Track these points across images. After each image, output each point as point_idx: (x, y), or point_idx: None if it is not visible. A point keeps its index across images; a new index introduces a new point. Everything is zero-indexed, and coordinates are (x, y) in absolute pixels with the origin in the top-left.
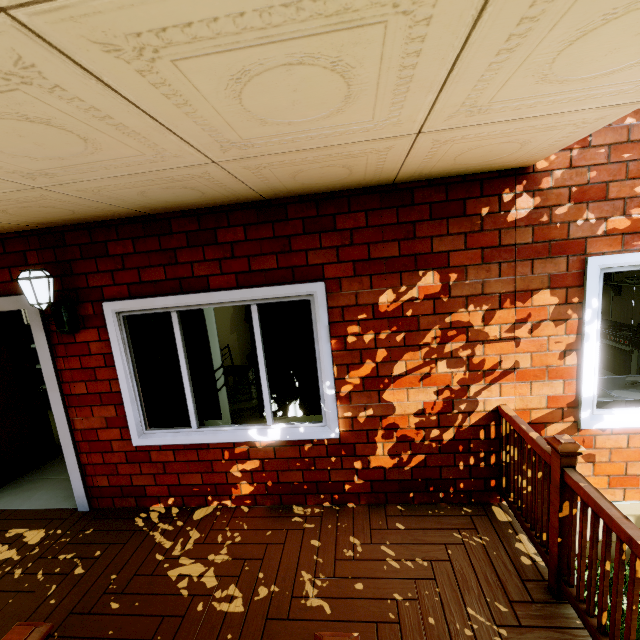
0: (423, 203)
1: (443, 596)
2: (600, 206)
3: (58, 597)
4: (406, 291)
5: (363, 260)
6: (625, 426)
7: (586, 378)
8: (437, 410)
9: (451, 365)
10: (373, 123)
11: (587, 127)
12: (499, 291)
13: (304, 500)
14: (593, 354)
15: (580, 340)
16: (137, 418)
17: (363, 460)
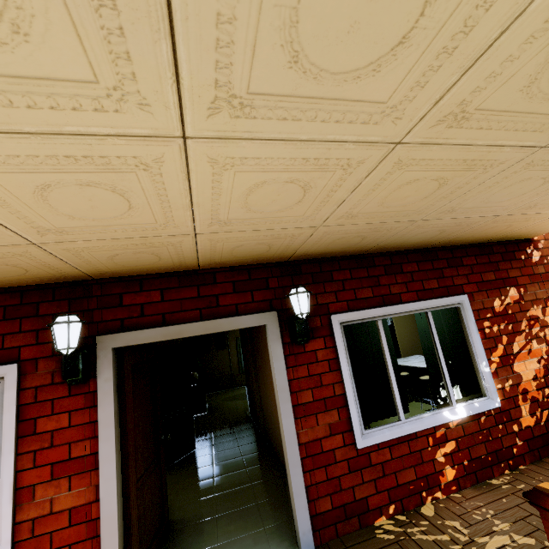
0: (497, 252)
1: None
2: None
3: None
4: (504, 299)
5: (480, 282)
6: None
7: None
8: (542, 374)
9: (538, 342)
10: None
11: None
12: (542, 297)
13: (492, 473)
14: None
15: None
16: (358, 418)
17: (517, 423)
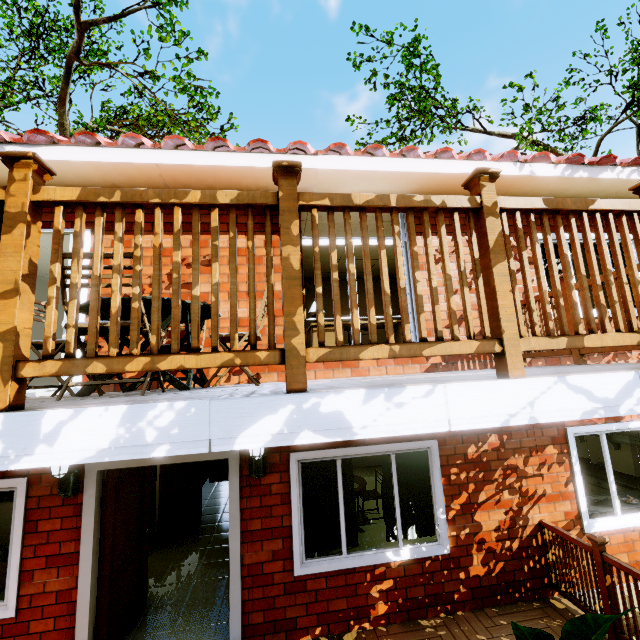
0: None
1: None
2: None
3: None
4: (482, 445)
5: None
6: (606, 529)
7: (580, 499)
8: (507, 526)
9: (511, 493)
10: None
11: None
12: (529, 446)
13: (426, 613)
14: (580, 483)
15: (572, 475)
16: (300, 549)
17: (465, 571)
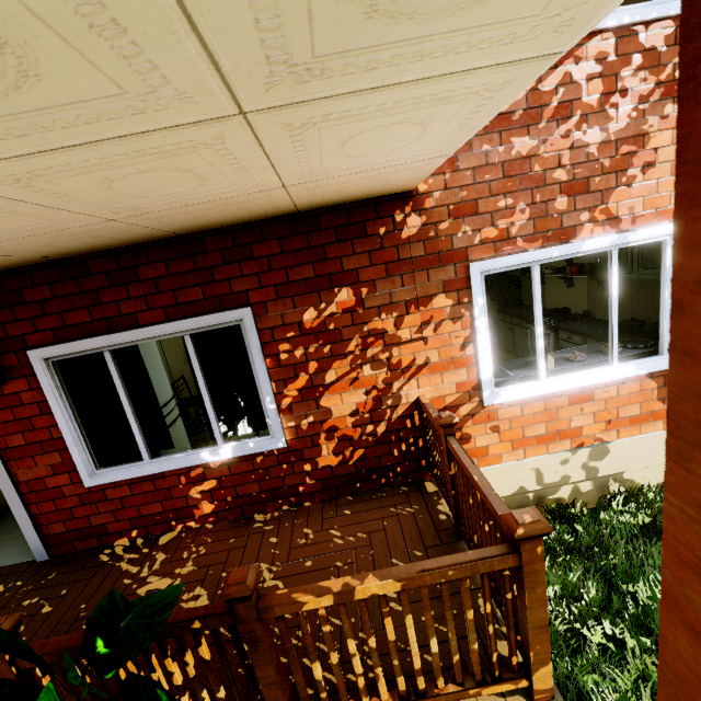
0: (329, 228)
1: (375, 555)
2: (474, 220)
3: (28, 634)
4: (326, 307)
5: (283, 283)
6: (517, 398)
7: (482, 364)
8: (369, 408)
9: (374, 368)
10: (238, 186)
11: (425, 169)
12: (404, 299)
13: (264, 508)
14: (485, 343)
15: (474, 333)
16: (85, 460)
17: (312, 462)
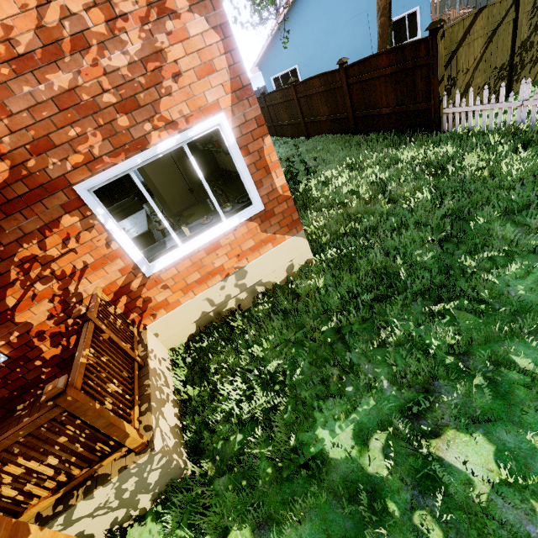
0: None
1: None
2: (56, 152)
3: None
4: None
5: None
6: (168, 264)
7: (129, 252)
8: (60, 310)
9: (45, 283)
10: None
11: None
12: (35, 228)
13: (22, 399)
14: (123, 238)
15: (111, 233)
16: None
17: (39, 359)
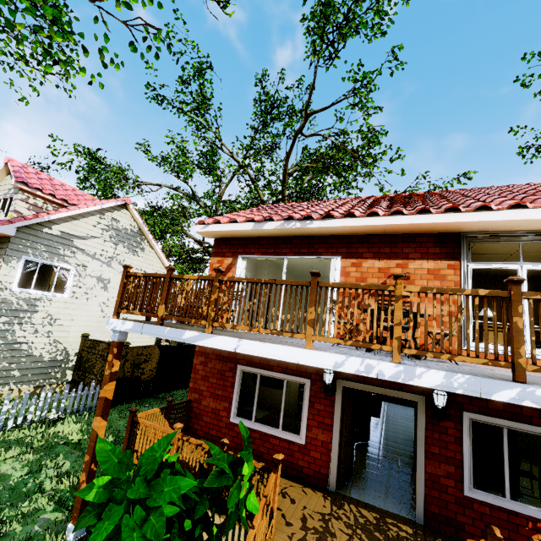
0: None
1: None
2: None
3: None
4: None
5: None
6: None
7: None
8: None
9: None
10: None
11: None
12: None
13: None
14: None
15: None
16: (469, 479)
17: None
